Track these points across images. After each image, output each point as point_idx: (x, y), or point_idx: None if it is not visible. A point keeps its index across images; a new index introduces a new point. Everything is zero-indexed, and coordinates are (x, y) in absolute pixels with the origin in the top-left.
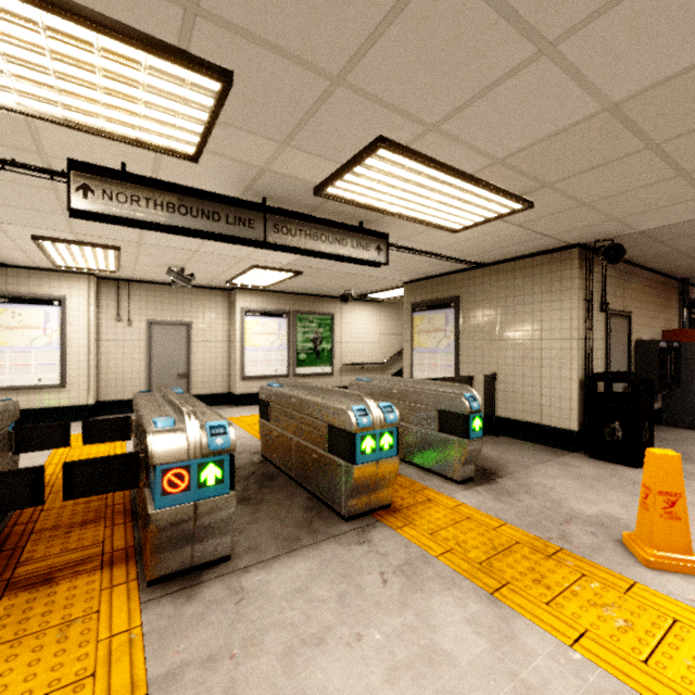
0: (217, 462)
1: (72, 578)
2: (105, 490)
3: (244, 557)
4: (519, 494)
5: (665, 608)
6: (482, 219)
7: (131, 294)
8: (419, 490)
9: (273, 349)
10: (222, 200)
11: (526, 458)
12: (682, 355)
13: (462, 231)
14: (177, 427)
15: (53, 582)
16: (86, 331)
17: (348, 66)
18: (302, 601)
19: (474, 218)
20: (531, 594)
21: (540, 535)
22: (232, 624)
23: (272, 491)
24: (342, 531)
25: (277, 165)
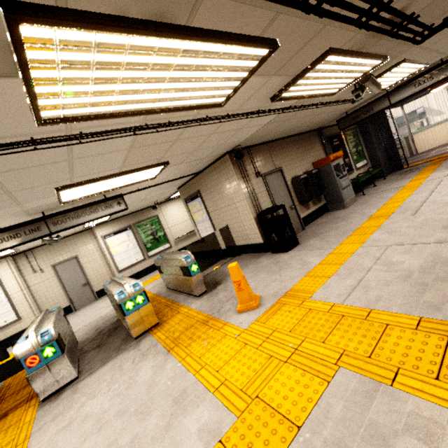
0: (50, 346)
1: (14, 411)
2: (12, 374)
3: (85, 374)
4: (220, 292)
5: (227, 331)
6: (157, 172)
7: (35, 256)
8: (178, 308)
9: (129, 249)
10: (18, 226)
11: (242, 266)
12: (324, 173)
13: (156, 177)
14: (27, 339)
15: (7, 415)
16: (18, 287)
17: (5, 191)
18: (97, 383)
19: (152, 174)
20: (183, 345)
21: (210, 313)
22: (68, 403)
23: (112, 336)
24: (131, 345)
25: (28, 207)
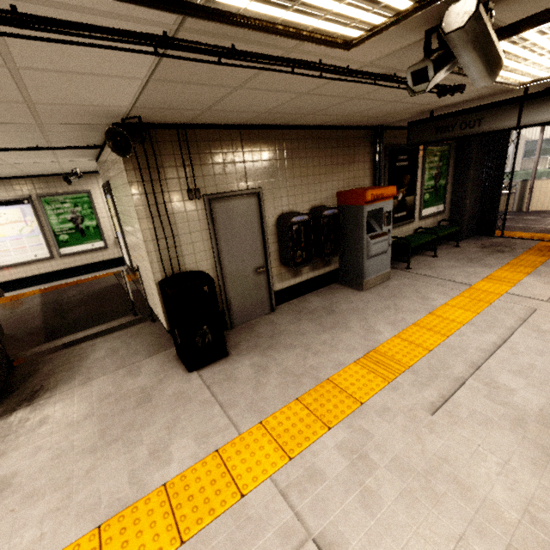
0: None
1: None
2: None
3: None
4: None
5: None
6: None
7: None
8: None
9: (23, 236)
10: None
11: (114, 363)
12: (349, 218)
13: None
14: None
15: None
16: None
17: None
18: None
19: None
20: None
21: None
22: None
23: None
24: None
25: None
